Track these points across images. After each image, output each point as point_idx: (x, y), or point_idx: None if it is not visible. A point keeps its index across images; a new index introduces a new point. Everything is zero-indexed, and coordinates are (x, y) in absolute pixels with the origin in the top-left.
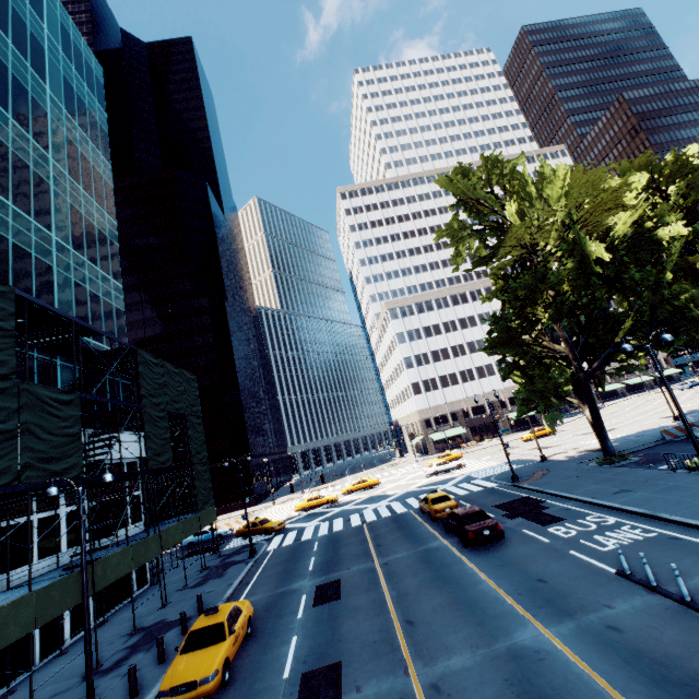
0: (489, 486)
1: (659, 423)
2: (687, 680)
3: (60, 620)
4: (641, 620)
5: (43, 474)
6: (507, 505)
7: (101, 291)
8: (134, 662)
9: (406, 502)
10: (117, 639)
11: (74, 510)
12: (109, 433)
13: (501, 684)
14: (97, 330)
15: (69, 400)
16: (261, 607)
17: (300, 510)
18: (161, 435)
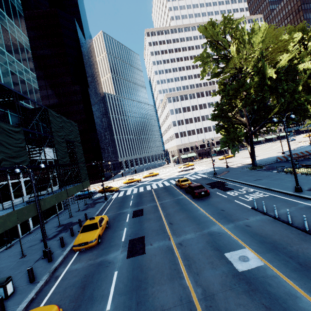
0: (204, 176)
1: (276, 154)
2: (272, 242)
3: (28, 221)
4: (258, 223)
5: (11, 163)
6: (211, 183)
7: (25, 77)
8: (61, 236)
9: (170, 182)
10: (53, 228)
11: (27, 180)
12: (39, 147)
13: (205, 243)
14: (26, 97)
15: (18, 131)
16: (111, 218)
17: (125, 183)
18: (63, 149)
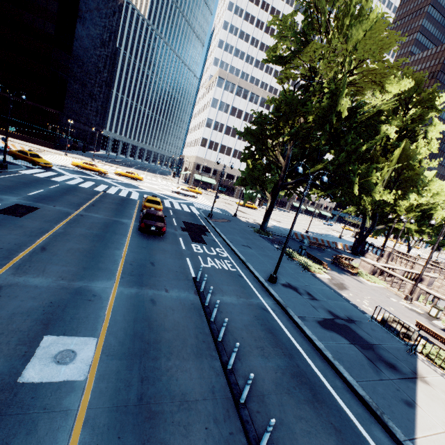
0: (195, 212)
1: (299, 230)
2: (151, 341)
3: None
4: (172, 304)
5: None
6: (190, 224)
7: None
8: None
9: (143, 196)
10: None
11: None
12: None
13: (45, 303)
14: None
15: None
16: None
17: (75, 166)
18: None
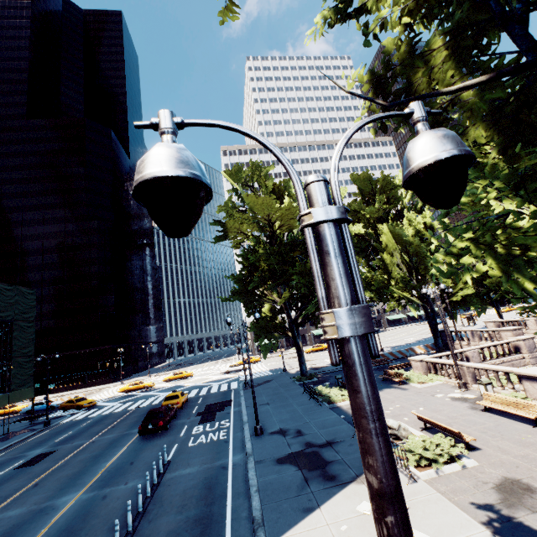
0: (231, 388)
1: None
2: (76, 530)
3: None
4: (122, 493)
5: None
6: (213, 405)
7: None
8: None
9: None
10: None
11: None
12: None
13: (8, 527)
14: None
15: None
16: None
17: (123, 392)
18: None
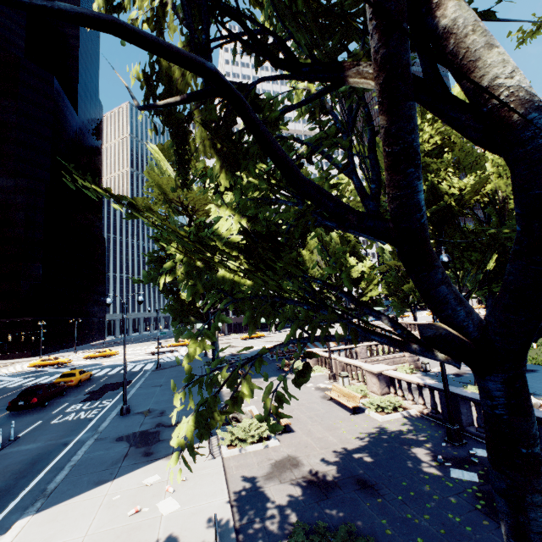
0: (143, 369)
1: None
2: None
3: None
4: None
5: None
6: (111, 384)
7: None
8: None
9: None
10: None
11: None
12: None
13: None
14: None
15: None
16: None
17: (33, 367)
18: None
